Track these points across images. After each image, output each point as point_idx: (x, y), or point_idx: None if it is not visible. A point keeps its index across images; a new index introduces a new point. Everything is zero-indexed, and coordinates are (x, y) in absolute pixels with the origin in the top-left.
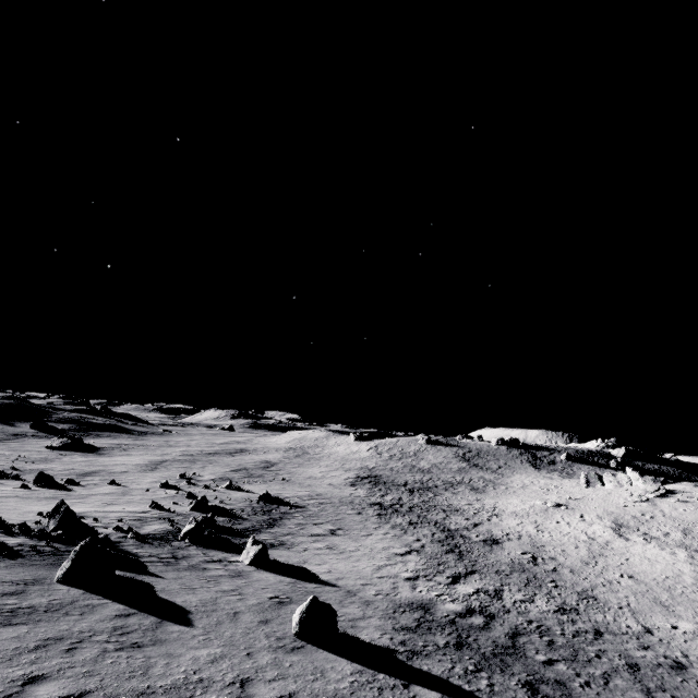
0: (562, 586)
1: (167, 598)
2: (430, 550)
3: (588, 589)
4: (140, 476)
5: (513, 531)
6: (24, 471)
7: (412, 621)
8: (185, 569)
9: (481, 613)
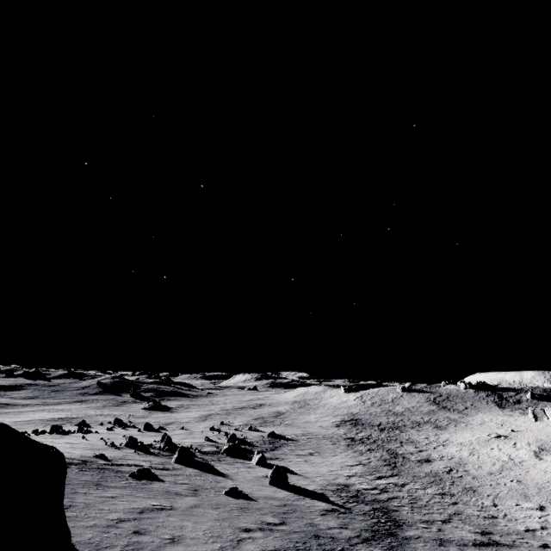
0: (456, 484)
1: (216, 470)
2: (373, 464)
3: (475, 486)
4: (197, 424)
5: (448, 455)
6: (135, 423)
7: (334, 488)
8: (224, 464)
9: (380, 490)
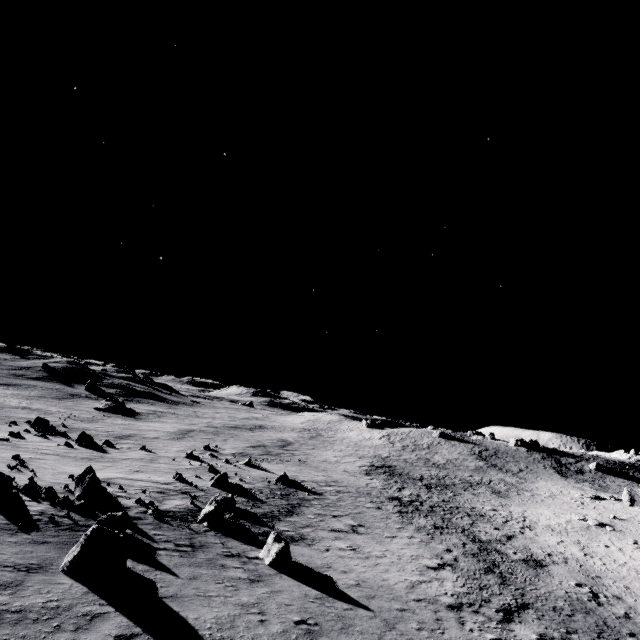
0: None
1: (178, 610)
2: (465, 566)
3: None
4: (168, 443)
5: (555, 551)
6: (72, 429)
7: None
8: (202, 565)
9: None
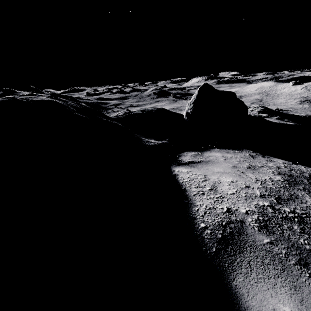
0: None
1: None
2: None
3: None
4: None
5: None
6: None
7: None
8: None
9: None
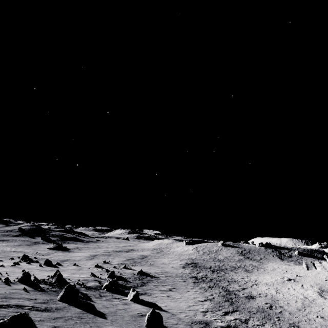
0: (282, 320)
1: (97, 309)
2: (216, 299)
3: (296, 322)
4: (86, 261)
5: (263, 292)
6: (39, 259)
7: (199, 327)
8: (104, 300)
9: (234, 327)
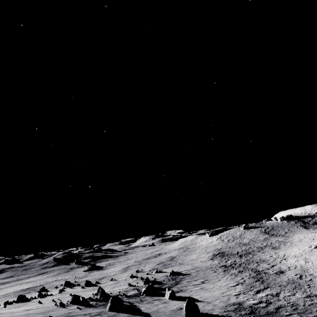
0: (312, 286)
1: (141, 311)
2: (247, 282)
3: None
4: (121, 275)
5: (292, 265)
6: (79, 282)
7: (233, 308)
8: (146, 303)
9: (265, 302)
